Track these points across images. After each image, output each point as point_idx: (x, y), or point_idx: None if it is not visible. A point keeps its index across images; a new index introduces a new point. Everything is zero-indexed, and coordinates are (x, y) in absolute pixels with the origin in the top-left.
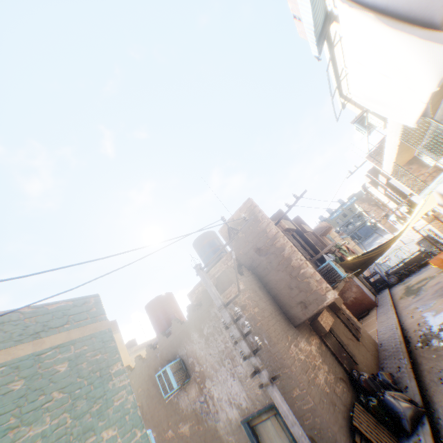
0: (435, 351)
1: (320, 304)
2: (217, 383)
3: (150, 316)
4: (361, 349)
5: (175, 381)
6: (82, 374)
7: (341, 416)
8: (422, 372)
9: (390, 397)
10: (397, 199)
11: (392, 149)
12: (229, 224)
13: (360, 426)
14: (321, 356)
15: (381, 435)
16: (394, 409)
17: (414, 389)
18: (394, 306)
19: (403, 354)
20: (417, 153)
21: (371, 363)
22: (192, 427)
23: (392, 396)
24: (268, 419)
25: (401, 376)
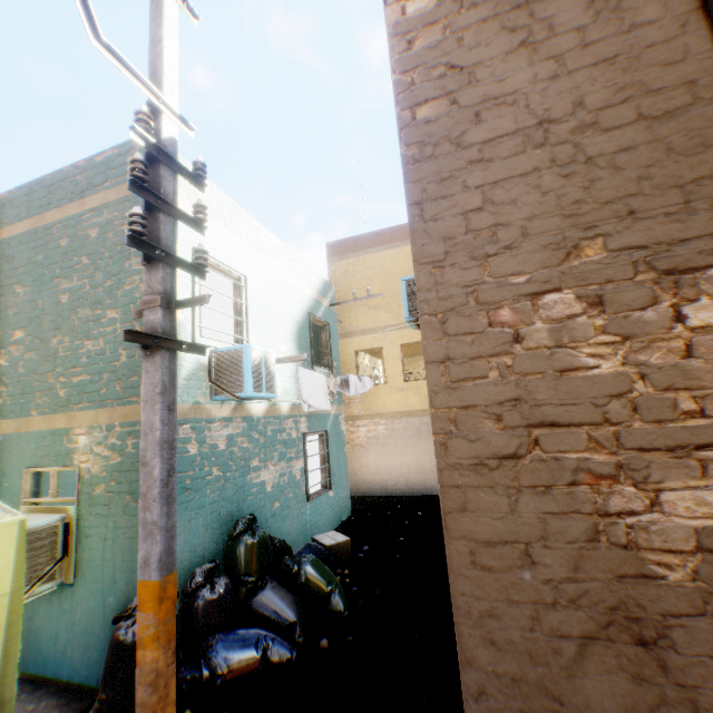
0: None
1: None
2: None
3: None
4: None
5: (407, 308)
6: (107, 245)
7: (629, 696)
8: None
9: None
10: None
11: None
12: None
13: None
14: None
15: None
16: None
17: None
18: None
19: None
20: None
21: None
22: None
23: None
24: None
25: None
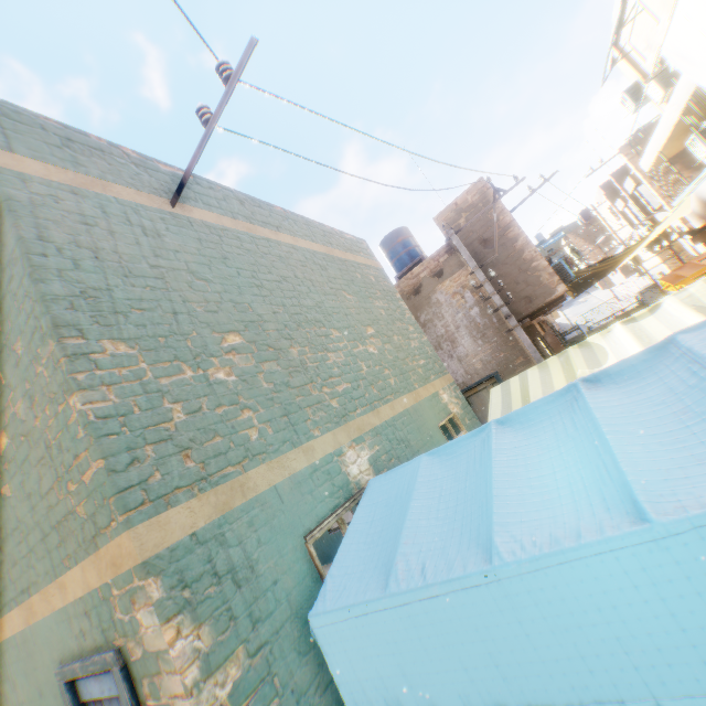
0: None
1: (547, 298)
2: None
3: None
4: None
5: None
6: (383, 288)
7: None
8: None
9: None
10: (637, 220)
11: (663, 132)
12: (450, 210)
13: None
14: None
15: None
16: None
17: None
18: None
19: None
20: (689, 142)
21: None
22: None
23: None
24: (484, 389)
25: None
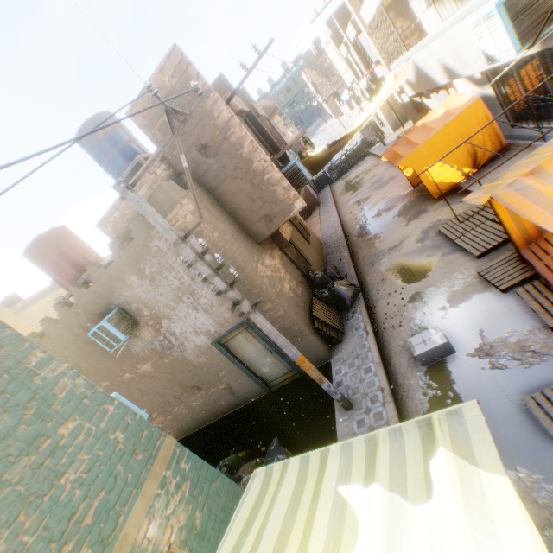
0: (370, 241)
1: (286, 216)
2: (177, 321)
3: (41, 266)
4: (312, 251)
5: (121, 333)
6: None
7: (304, 313)
8: (359, 260)
9: (339, 287)
10: (359, 68)
11: None
12: (145, 100)
13: (318, 315)
14: (284, 268)
15: (332, 316)
16: (342, 295)
17: (354, 275)
18: (336, 204)
19: (345, 248)
20: None
21: (319, 261)
22: (154, 364)
23: (340, 286)
24: (240, 334)
25: (343, 267)
